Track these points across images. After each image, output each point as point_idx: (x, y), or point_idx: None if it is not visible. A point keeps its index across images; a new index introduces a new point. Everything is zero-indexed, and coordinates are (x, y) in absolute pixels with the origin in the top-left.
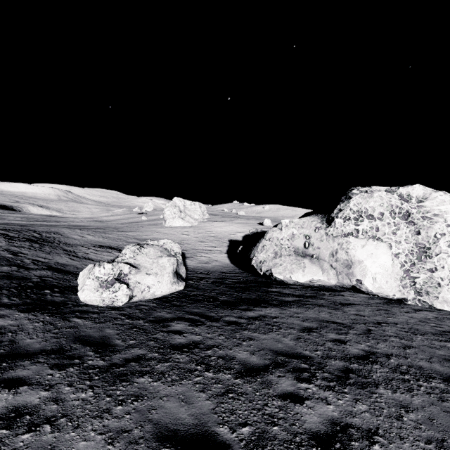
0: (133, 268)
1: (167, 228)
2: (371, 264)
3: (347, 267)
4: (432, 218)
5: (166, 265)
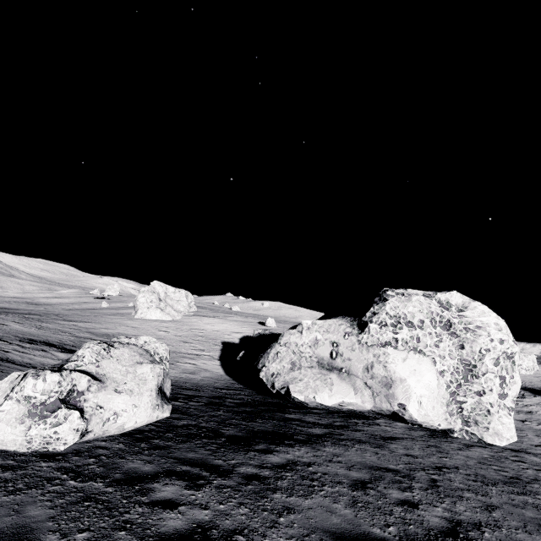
0: (94, 381)
1: (138, 321)
2: (415, 383)
3: (386, 386)
4: (475, 330)
5: (148, 377)
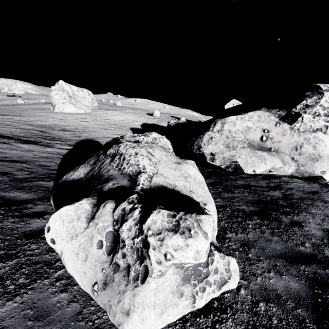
0: None
1: (60, 114)
2: None
3: (313, 160)
4: None
5: (201, 178)
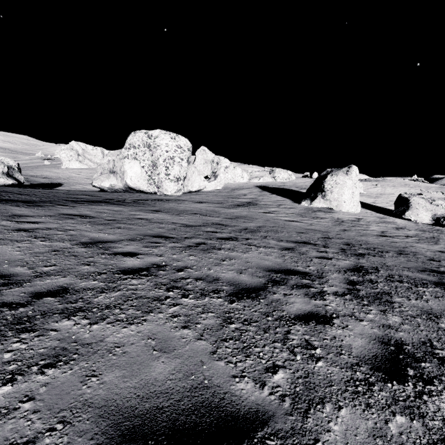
0: None
1: (62, 169)
2: (130, 171)
3: (123, 175)
4: (156, 147)
5: None
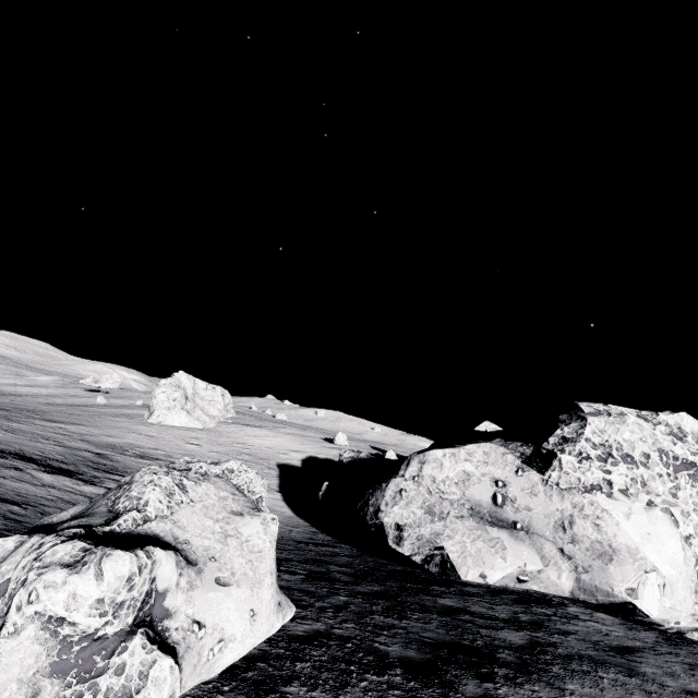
0: (183, 561)
1: (155, 427)
2: (655, 555)
3: (603, 558)
4: None
5: (262, 544)
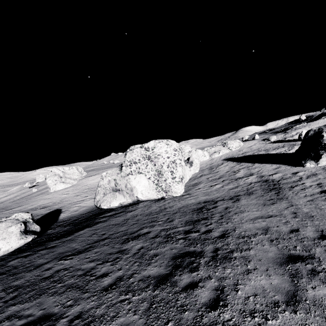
0: None
1: (52, 194)
2: (139, 186)
3: (131, 191)
4: (157, 157)
5: (13, 230)
